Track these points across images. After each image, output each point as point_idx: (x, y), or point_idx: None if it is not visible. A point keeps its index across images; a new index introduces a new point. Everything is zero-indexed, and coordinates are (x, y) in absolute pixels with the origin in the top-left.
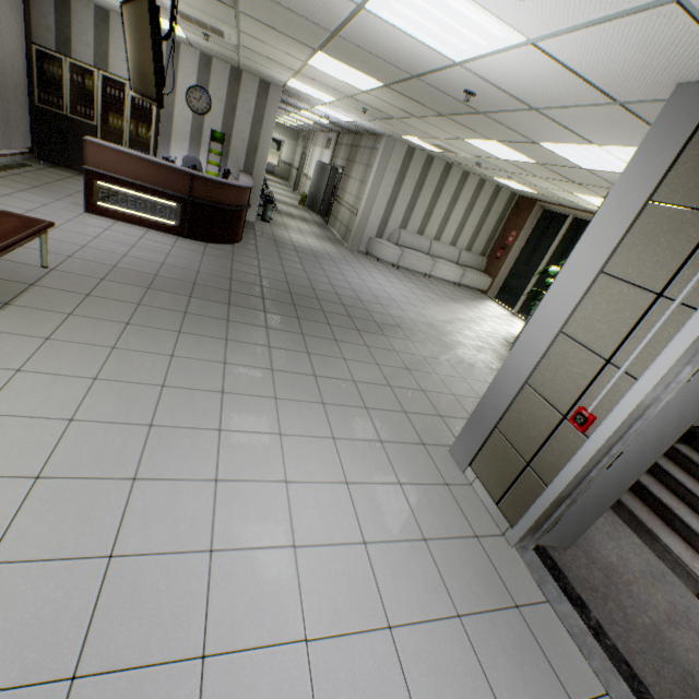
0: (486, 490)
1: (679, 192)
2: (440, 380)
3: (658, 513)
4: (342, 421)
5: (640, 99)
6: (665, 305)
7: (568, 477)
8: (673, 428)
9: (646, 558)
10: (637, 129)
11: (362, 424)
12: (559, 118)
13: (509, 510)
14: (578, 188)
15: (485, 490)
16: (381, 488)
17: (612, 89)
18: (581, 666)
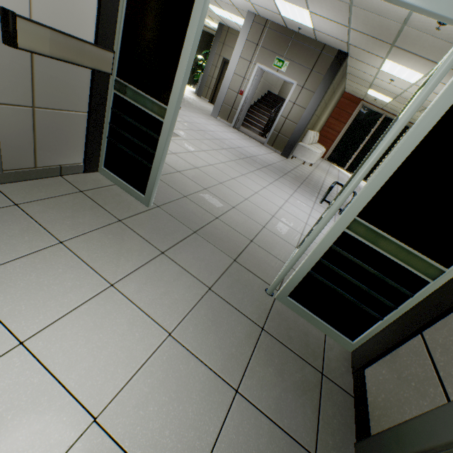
0: (224, 120)
1: (251, 39)
2: (192, 102)
3: (250, 124)
4: (187, 109)
5: (240, 9)
6: (252, 64)
7: (241, 106)
8: (254, 93)
9: (250, 131)
10: (237, 13)
11: (191, 110)
12: (218, 2)
13: (230, 121)
14: (208, 17)
15: (224, 120)
16: (208, 120)
17: (235, 5)
18: (248, 137)
